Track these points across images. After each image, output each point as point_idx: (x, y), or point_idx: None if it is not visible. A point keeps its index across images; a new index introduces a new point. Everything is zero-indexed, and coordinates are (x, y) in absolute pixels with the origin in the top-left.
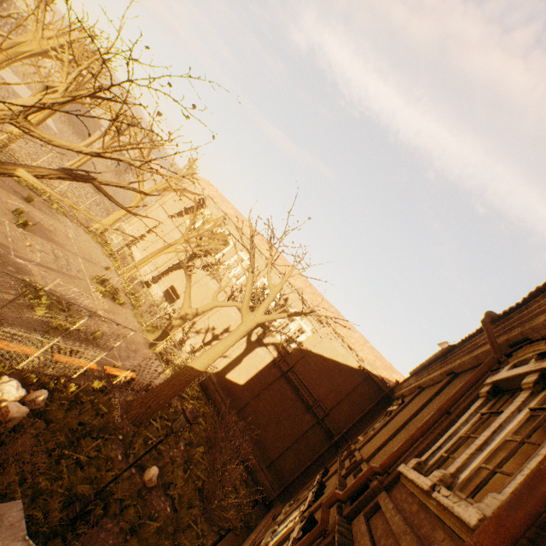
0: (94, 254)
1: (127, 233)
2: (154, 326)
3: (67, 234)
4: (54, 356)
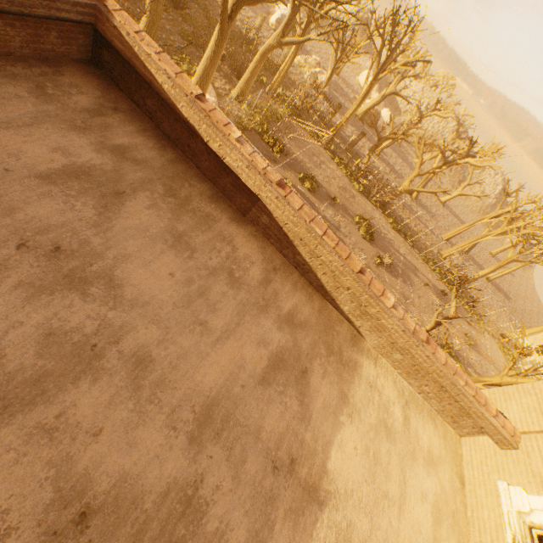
0: (499, 362)
1: (538, 369)
2: None
3: (485, 345)
4: None
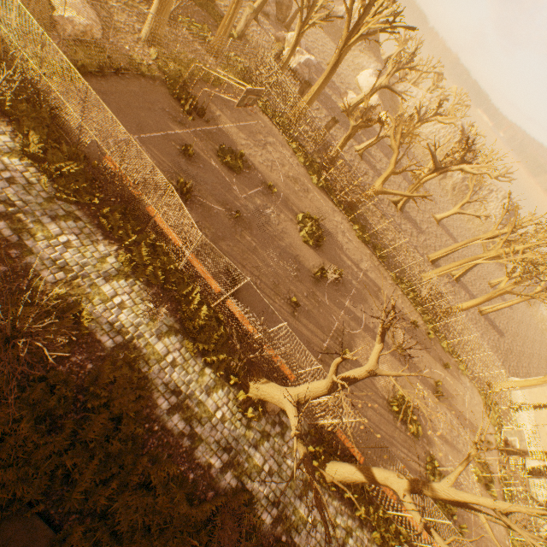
0: (479, 421)
1: (526, 445)
2: (522, 542)
3: (463, 397)
4: (432, 543)
